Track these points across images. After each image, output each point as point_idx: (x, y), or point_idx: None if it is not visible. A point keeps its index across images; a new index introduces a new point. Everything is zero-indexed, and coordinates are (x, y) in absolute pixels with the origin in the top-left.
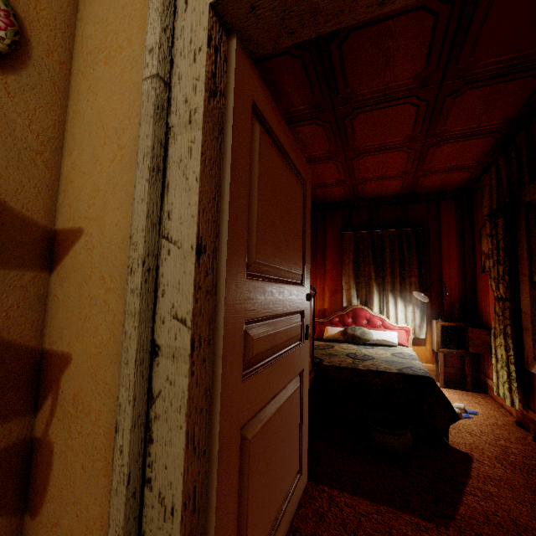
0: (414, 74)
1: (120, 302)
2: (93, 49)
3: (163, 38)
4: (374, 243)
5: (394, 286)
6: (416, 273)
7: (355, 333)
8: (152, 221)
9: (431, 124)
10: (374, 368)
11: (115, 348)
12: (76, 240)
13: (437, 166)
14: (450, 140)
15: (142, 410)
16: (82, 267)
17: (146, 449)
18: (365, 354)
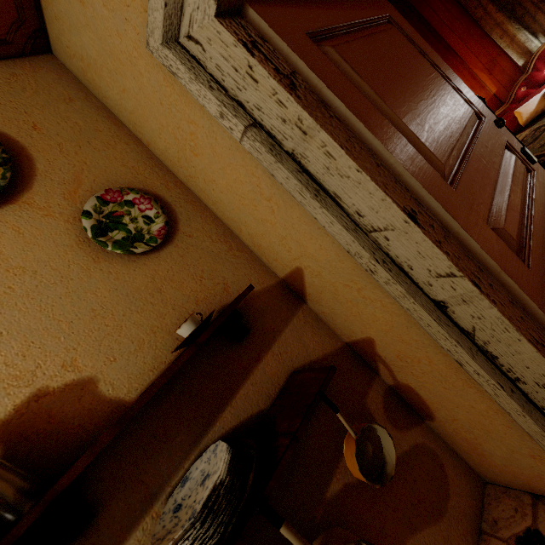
0: None
1: (376, 292)
2: (178, 155)
3: (217, 95)
4: None
5: None
6: None
7: None
8: (351, 230)
9: None
10: None
11: (402, 319)
12: (302, 276)
13: None
14: None
15: (468, 344)
16: (324, 288)
17: (495, 363)
18: None
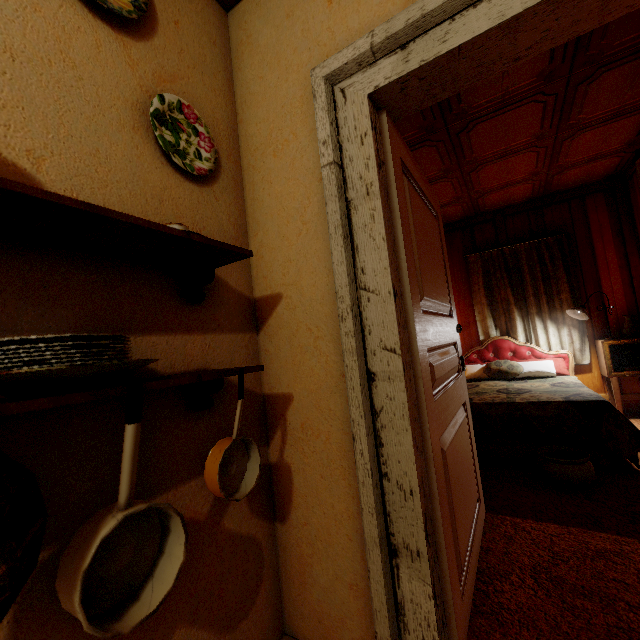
0: (536, 73)
1: (330, 346)
2: (259, 146)
3: (332, 131)
4: (507, 261)
5: (539, 308)
6: (566, 288)
7: (501, 368)
8: (350, 278)
9: (563, 116)
10: (535, 399)
11: (333, 382)
12: (277, 304)
13: (575, 158)
14: (588, 127)
15: (370, 423)
16: (287, 324)
17: (379, 452)
18: (519, 388)
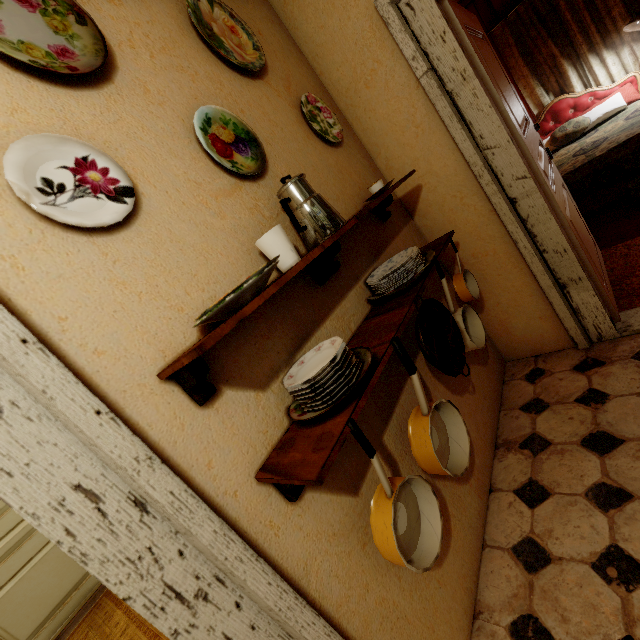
0: None
1: (474, 198)
2: (349, 86)
3: (415, 45)
4: (538, 10)
5: (590, 43)
6: (617, 0)
7: (567, 132)
8: (474, 147)
9: None
10: (614, 144)
11: (485, 219)
12: (420, 193)
13: None
14: None
15: (523, 228)
16: (434, 202)
17: (534, 241)
18: (593, 142)
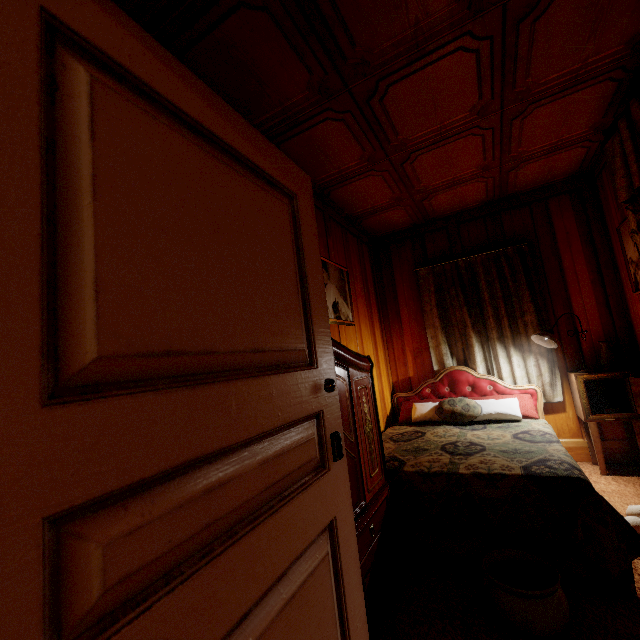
0: None
1: None
2: None
3: None
4: (462, 276)
5: (501, 332)
6: (531, 308)
7: (455, 409)
8: None
9: (506, 79)
10: (484, 468)
11: None
12: None
13: (531, 147)
14: (542, 100)
15: None
16: None
17: None
18: (471, 442)
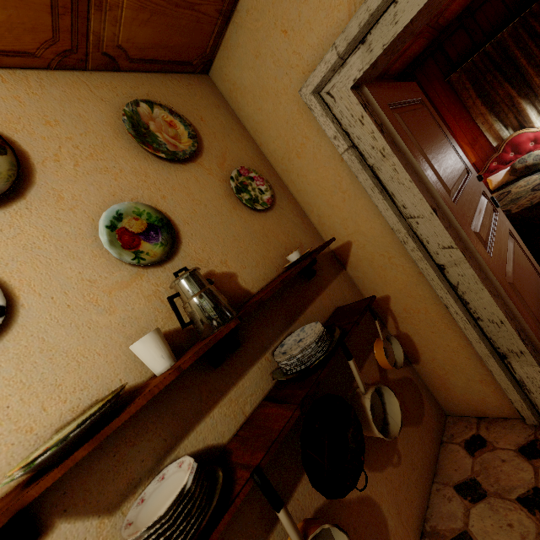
0: None
1: (401, 259)
2: (283, 155)
3: (336, 126)
4: (494, 59)
5: None
6: None
7: (527, 164)
8: (397, 215)
9: None
10: None
11: (414, 279)
12: (350, 248)
13: None
14: None
15: (453, 294)
16: (364, 257)
17: (467, 307)
18: None
